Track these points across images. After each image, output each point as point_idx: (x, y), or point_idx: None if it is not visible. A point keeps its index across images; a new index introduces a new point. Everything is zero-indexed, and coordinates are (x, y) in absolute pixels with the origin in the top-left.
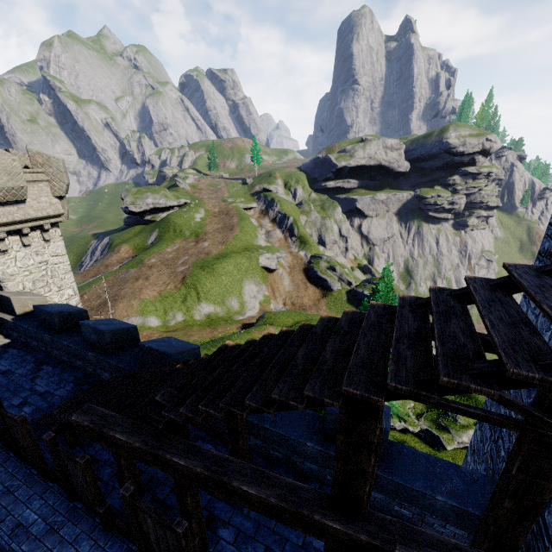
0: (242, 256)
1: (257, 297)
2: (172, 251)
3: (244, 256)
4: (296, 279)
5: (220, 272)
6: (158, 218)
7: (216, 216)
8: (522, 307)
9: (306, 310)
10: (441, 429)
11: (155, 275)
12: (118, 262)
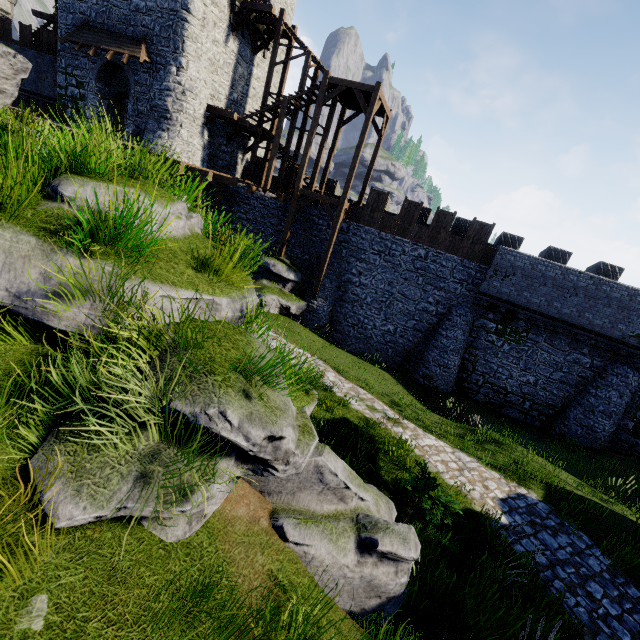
0: None
1: None
2: None
3: None
4: None
5: None
6: None
7: None
8: None
9: None
10: None
11: None
12: None
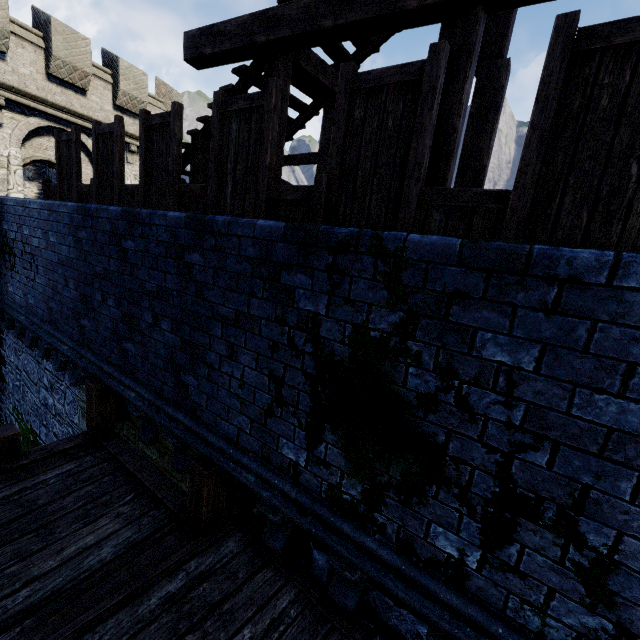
0: None
1: None
2: None
3: None
4: None
5: None
6: None
7: None
8: None
9: None
10: None
11: None
12: None
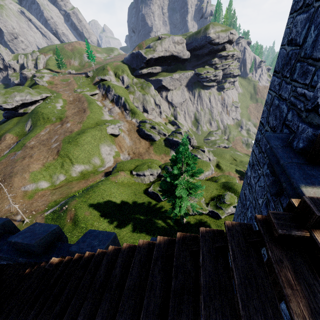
0: (95, 130)
1: (111, 154)
2: (45, 133)
3: (96, 129)
4: (133, 138)
5: (82, 143)
6: (29, 110)
7: (72, 103)
8: (248, 171)
9: (142, 156)
10: (218, 209)
11: (37, 153)
12: (7, 147)
